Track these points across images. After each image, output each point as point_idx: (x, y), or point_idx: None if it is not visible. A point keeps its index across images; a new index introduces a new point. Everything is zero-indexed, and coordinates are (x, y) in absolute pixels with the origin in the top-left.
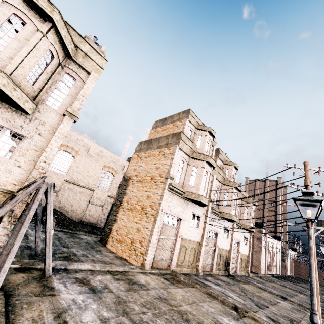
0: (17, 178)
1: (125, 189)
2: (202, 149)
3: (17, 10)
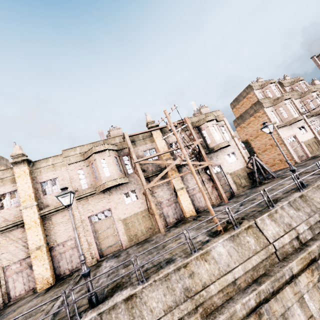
0: (243, 162)
1: (250, 146)
2: (274, 95)
3: (210, 125)
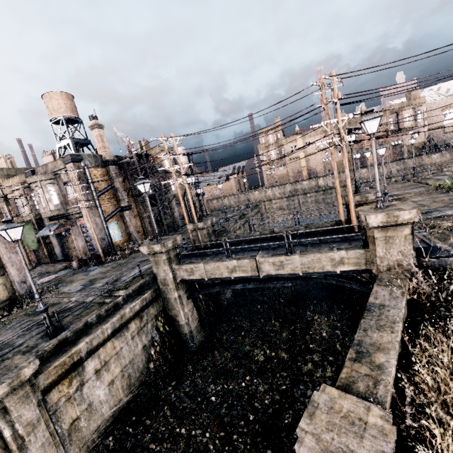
0: (423, 139)
1: None
2: None
3: (405, 113)
